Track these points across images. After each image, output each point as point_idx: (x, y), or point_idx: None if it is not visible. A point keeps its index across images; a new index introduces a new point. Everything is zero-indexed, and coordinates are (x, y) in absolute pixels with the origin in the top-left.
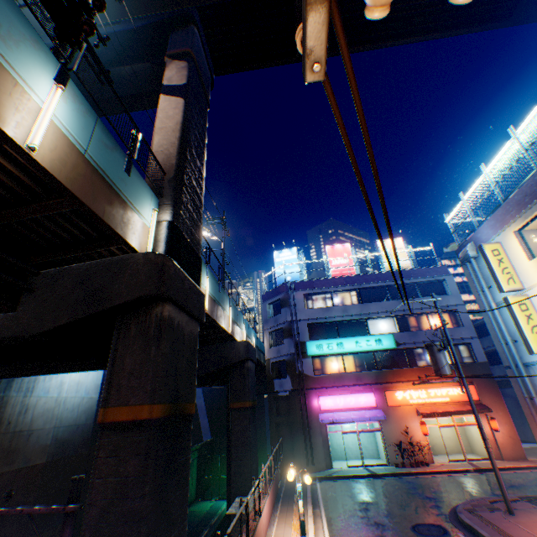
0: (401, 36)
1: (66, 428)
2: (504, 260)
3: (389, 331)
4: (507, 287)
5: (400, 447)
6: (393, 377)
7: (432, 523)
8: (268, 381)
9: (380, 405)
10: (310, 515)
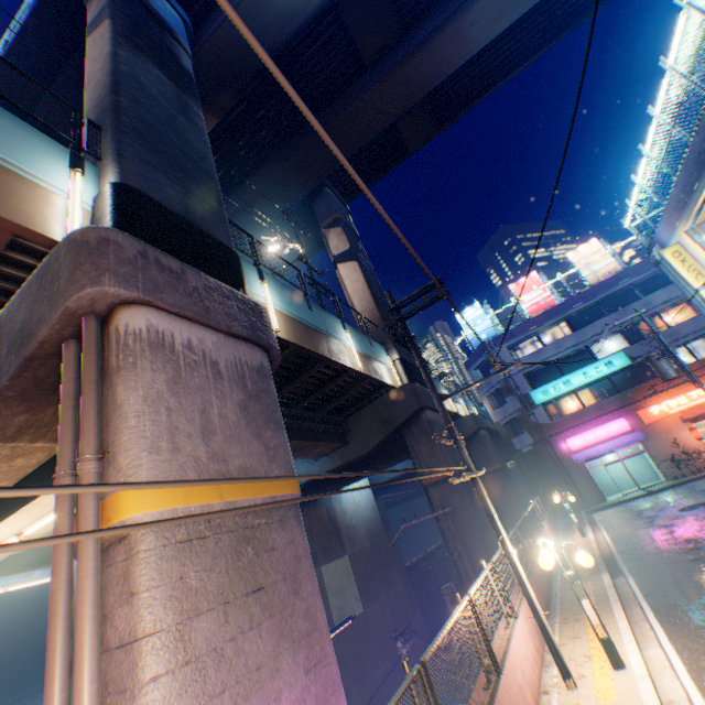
0: (500, 77)
1: (368, 521)
2: (687, 259)
3: (618, 349)
4: (696, 284)
5: (673, 460)
6: (640, 394)
7: (698, 503)
8: (506, 443)
9: (635, 427)
10: (587, 528)
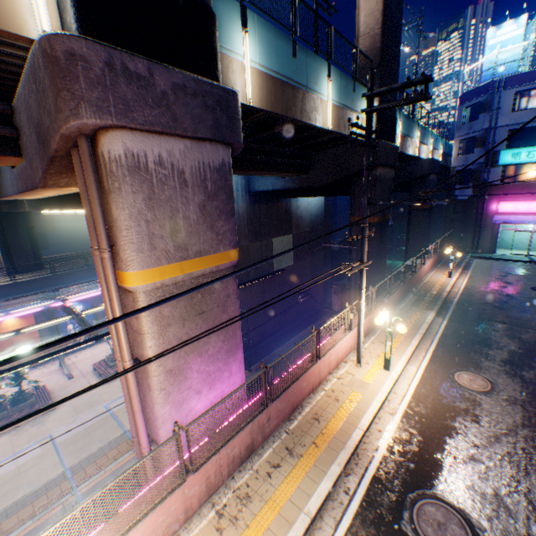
0: None
1: (313, 216)
2: None
3: None
4: None
5: None
6: None
7: None
8: (449, 187)
9: None
10: (458, 272)
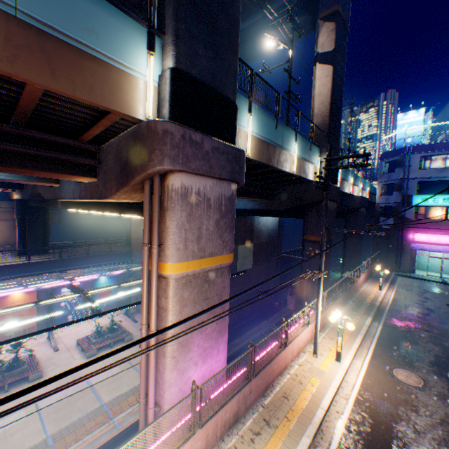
0: None
1: (269, 230)
2: None
3: None
4: None
5: None
6: None
7: None
8: (375, 218)
9: None
10: (386, 286)
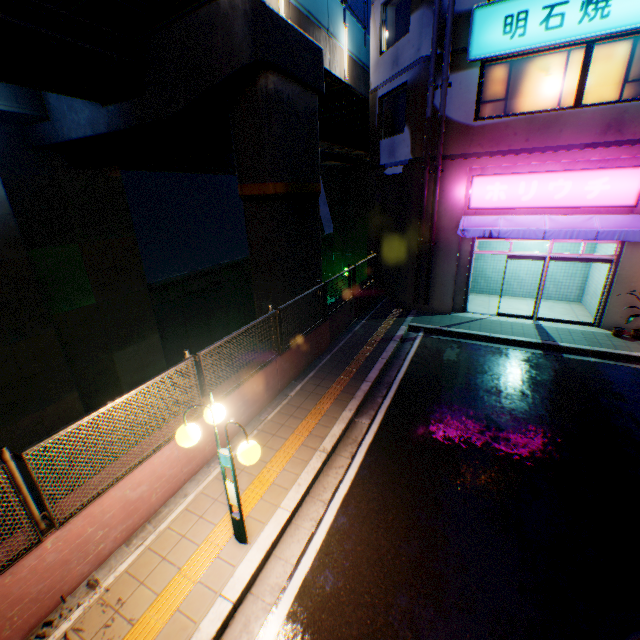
0: None
1: None
2: None
3: None
4: None
5: None
6: None
7: None
8: (371, 145)
9: None
10: (322, 452)
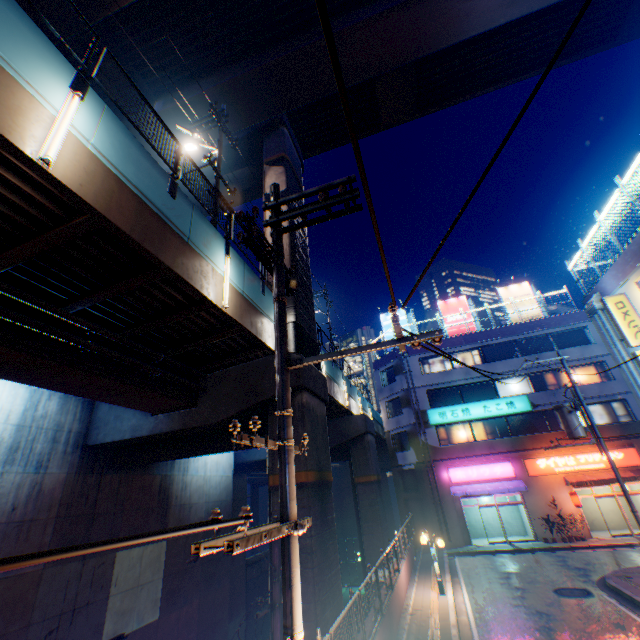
0: (491, 83)
1: (213, 503)
2: (630, 312)
3: (522, 392)
4: (634, 341)
5: (548, 521)
6: (532, 443)
7: (576, 587)
8: (390, 454)
9: (520, 475)
10: (448, 580)
